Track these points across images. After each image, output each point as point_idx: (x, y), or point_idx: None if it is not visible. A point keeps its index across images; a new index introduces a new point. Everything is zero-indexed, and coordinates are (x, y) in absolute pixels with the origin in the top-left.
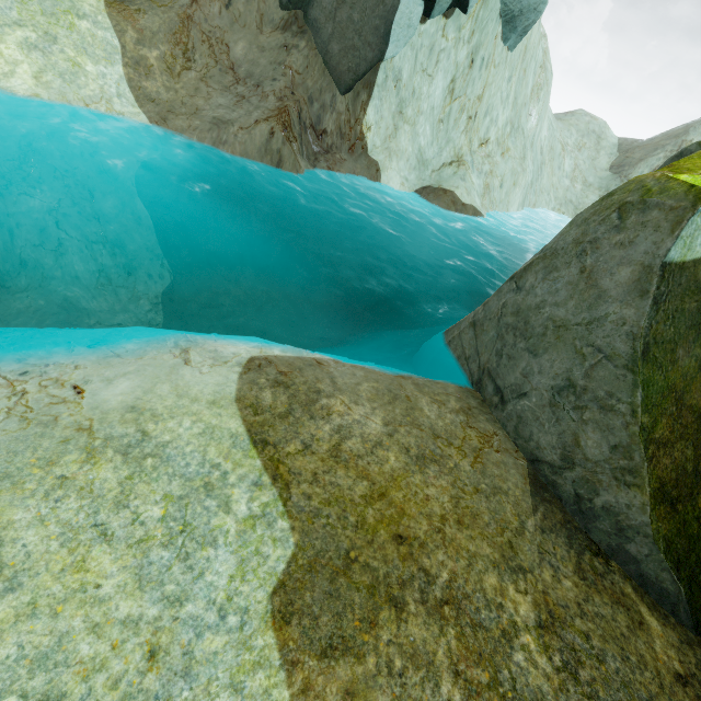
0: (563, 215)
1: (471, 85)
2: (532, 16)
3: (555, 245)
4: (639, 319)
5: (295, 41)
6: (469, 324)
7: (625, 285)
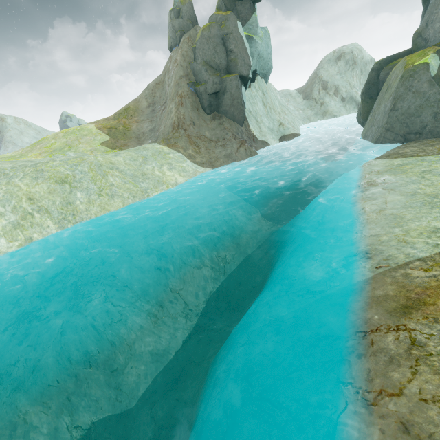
0: (307, 123)
1: (267, 100)
2: (270, 71)
3: (398, 94)
4: (437, 90)
5: (221, 120)
6: (385, 132)
7: (427, 87)
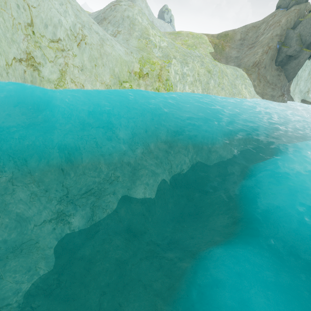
0: None
1: None
2: None
3: None
4: None
5: (280, 73)
6: None
7: None
